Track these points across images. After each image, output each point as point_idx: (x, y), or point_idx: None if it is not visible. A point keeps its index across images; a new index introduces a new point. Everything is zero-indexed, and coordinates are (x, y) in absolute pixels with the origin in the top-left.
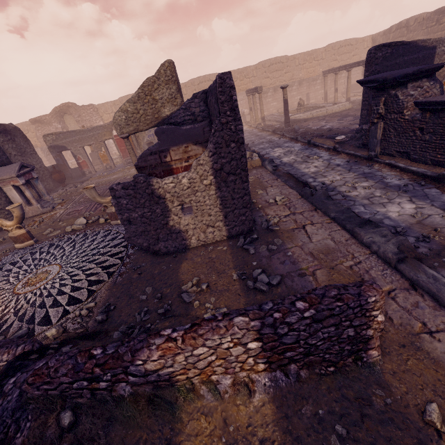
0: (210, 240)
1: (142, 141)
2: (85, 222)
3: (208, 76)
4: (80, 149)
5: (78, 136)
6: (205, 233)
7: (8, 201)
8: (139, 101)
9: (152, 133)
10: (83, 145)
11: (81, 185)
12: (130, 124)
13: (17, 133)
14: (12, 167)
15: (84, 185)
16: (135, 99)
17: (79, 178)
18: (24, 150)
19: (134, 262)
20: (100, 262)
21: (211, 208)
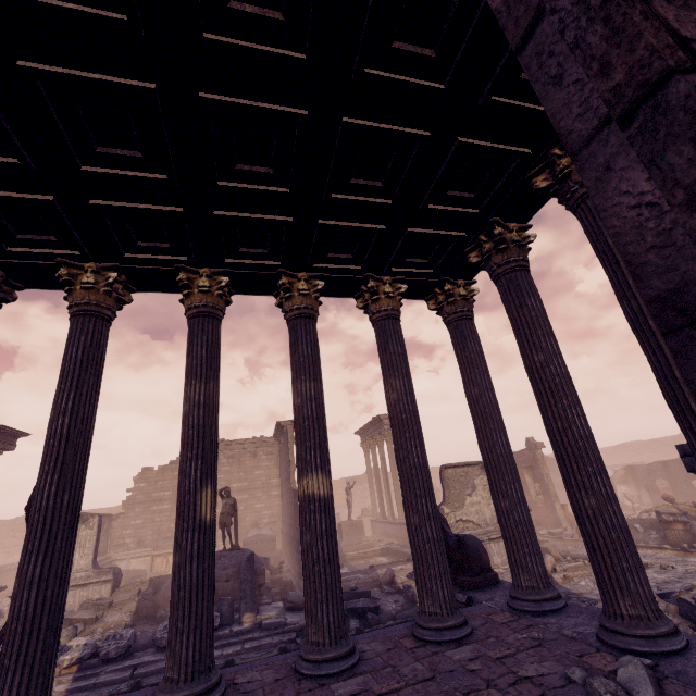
0: None
1: None
2: None
3: None
4: None
5: None
6: None
7: None
8: None
9: None
10: None
11: None
12: None
13: None
14: None
15: None
16: None
17: None
18: None
19: None
20: None
21: None
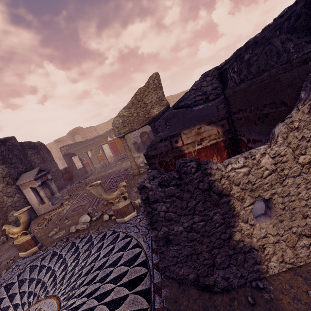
0: (301, 259)
1: (129, 142)
2: (89, 219)
3: (166, 97)
4: (84, 153)
5: (83, 145)
6: (294, 249)
7: (26, 201)
8: (133, 106)
9: (136, 135)
10: (86, 151)
11: (85, 181)
12: (126, 126)
13: (42, 147)
14: (32, 172)
15: (87, 180)
16: (130, 106)
17: (83, 175)
18: (46, 159)
19: (173, 309)
20: (114, 301)
21: (308, 203)
